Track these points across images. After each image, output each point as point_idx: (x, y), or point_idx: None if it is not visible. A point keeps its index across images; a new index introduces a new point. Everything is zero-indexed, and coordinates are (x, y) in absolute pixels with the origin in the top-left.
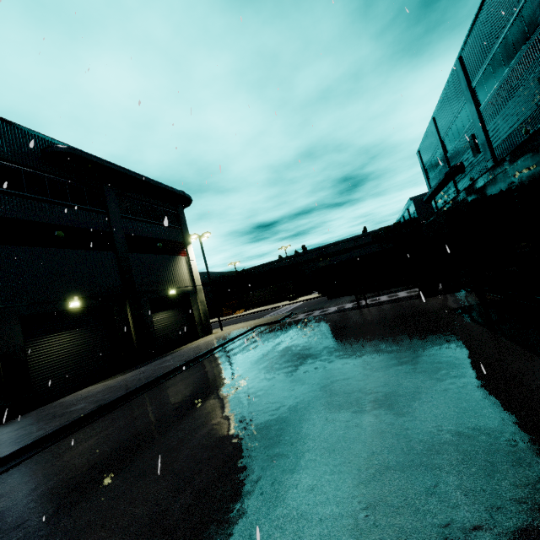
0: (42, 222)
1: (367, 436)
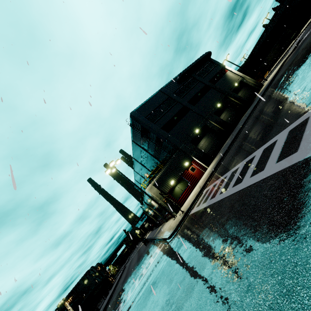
0: (194, 95)
1: None
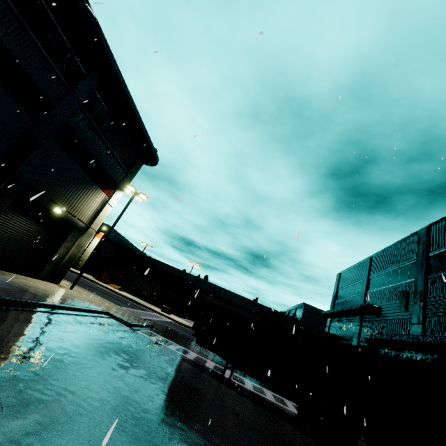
0: None
1: None
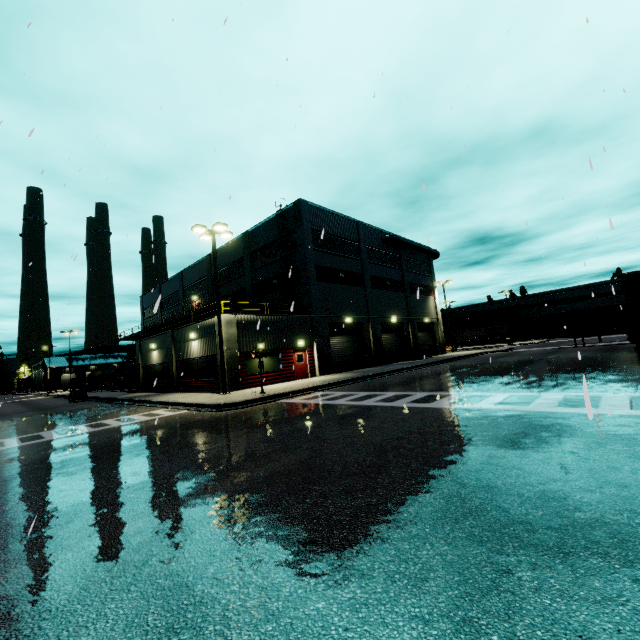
0: (383, 277)
1: (559, 360)
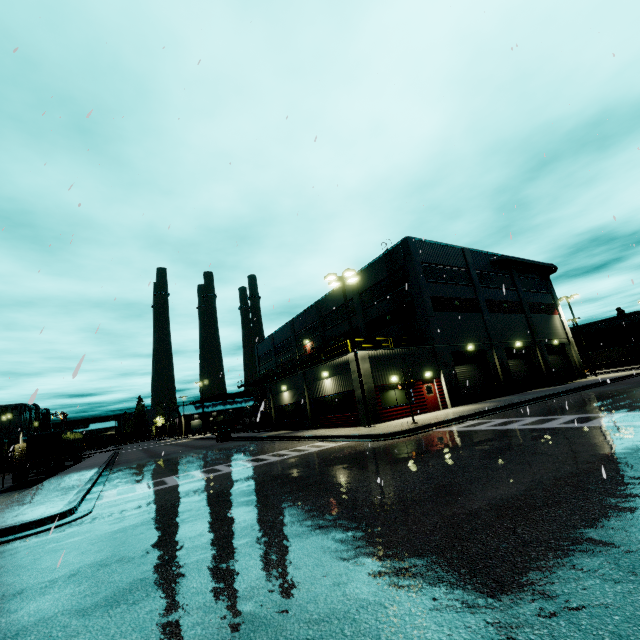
0: (498, 300)
1: None
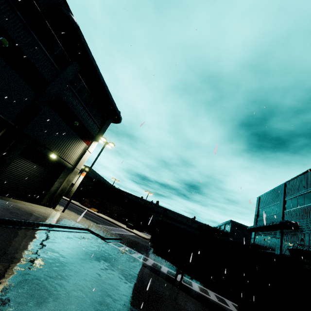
0: None
1: None
